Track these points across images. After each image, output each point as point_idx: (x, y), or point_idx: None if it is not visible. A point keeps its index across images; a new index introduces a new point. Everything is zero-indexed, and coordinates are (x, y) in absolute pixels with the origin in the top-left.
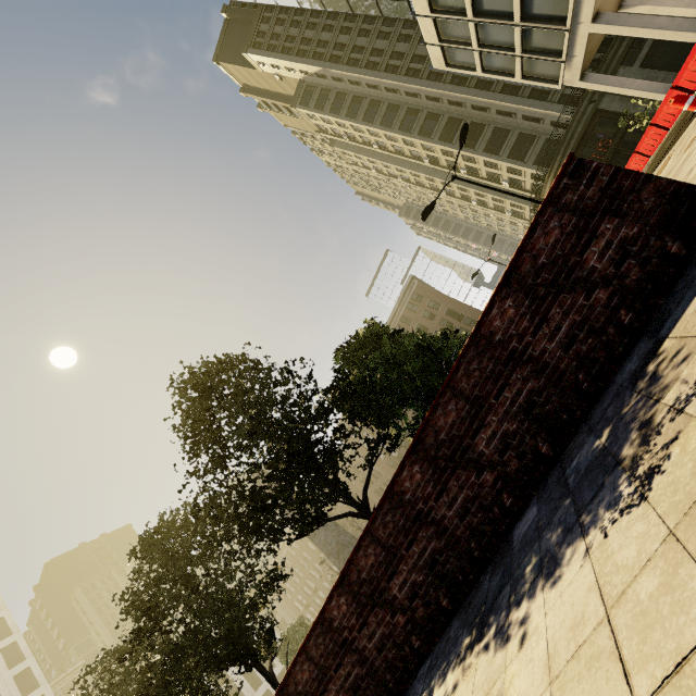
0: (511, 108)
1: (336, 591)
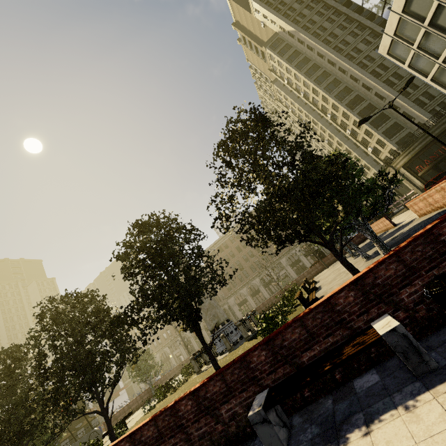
0: (399, 103)
1: None
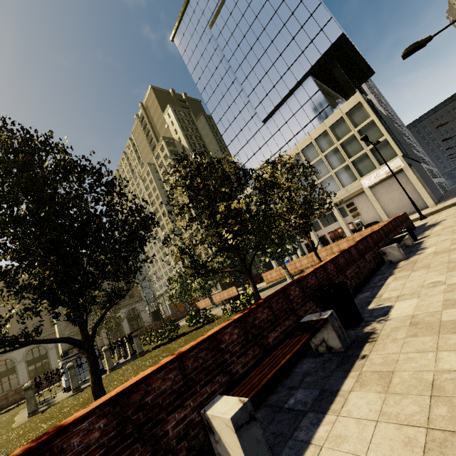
0: None
1: (389, 223)
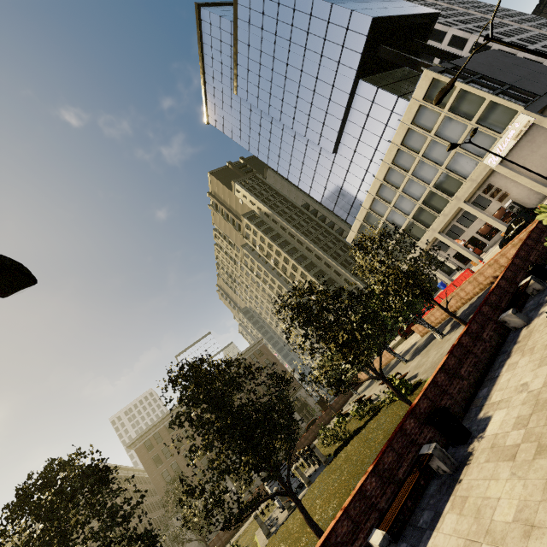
0: (352, 280)
1: (515, 257)
